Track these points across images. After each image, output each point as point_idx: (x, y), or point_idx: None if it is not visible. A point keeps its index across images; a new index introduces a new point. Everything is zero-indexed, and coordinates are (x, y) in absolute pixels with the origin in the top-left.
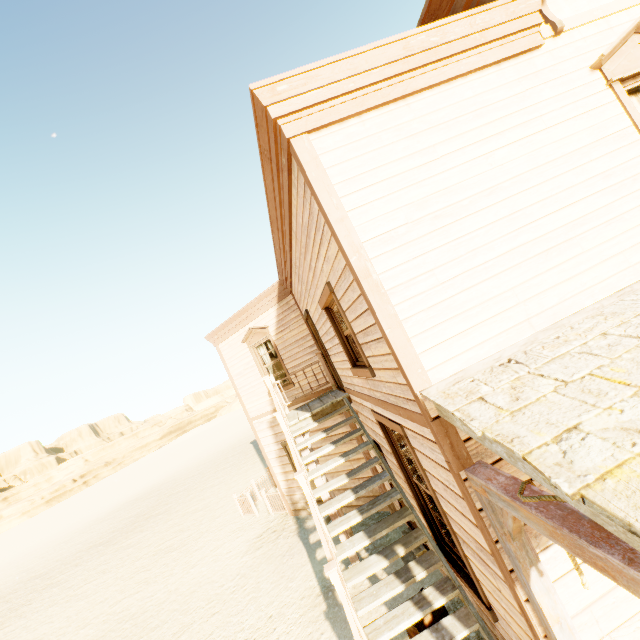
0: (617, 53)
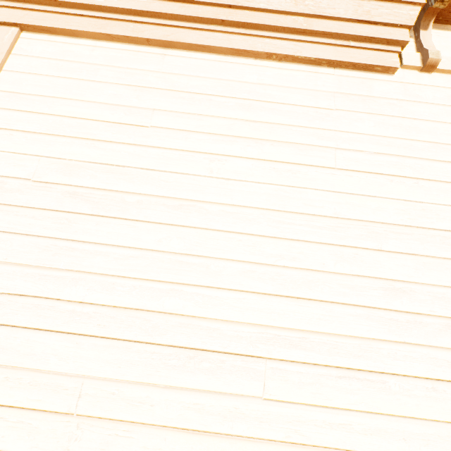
0: None
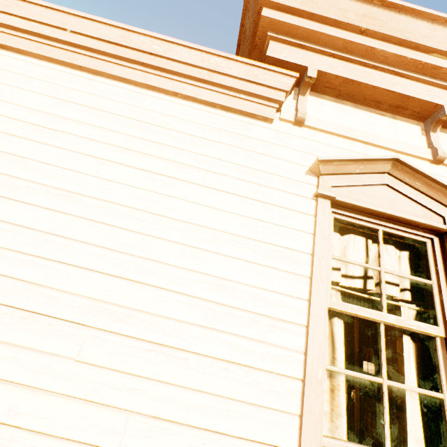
0: (352, 176)
